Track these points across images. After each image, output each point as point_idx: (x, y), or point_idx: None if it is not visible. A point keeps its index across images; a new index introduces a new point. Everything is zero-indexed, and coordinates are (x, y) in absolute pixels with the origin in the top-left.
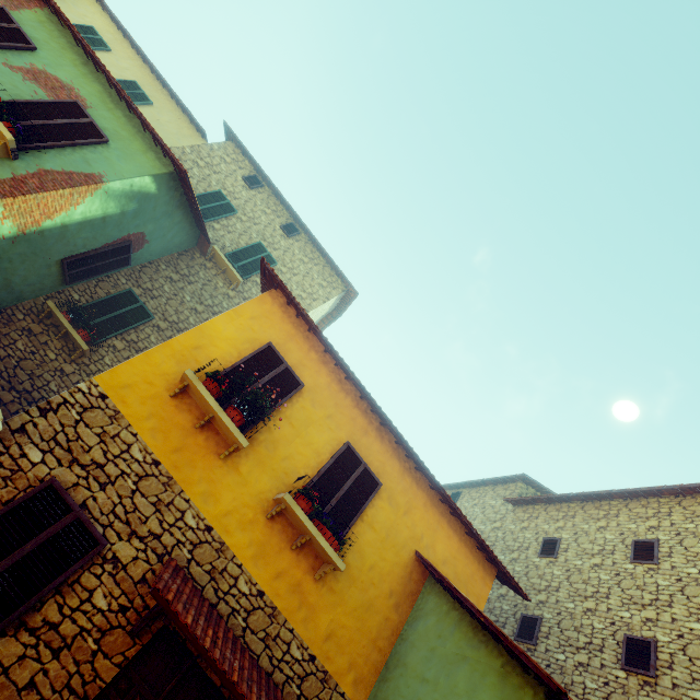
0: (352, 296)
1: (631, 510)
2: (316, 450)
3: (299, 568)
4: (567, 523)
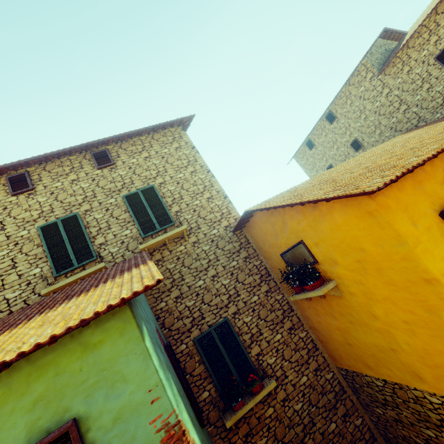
0: (187, 124)
1: None
2: None
3: None
4: (438, 34)
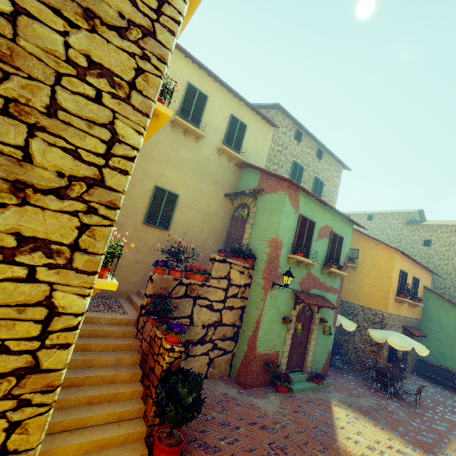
0: (344, 168)
1: None
2: (410, 284)
3: (412, 309)
4: (433, 233)
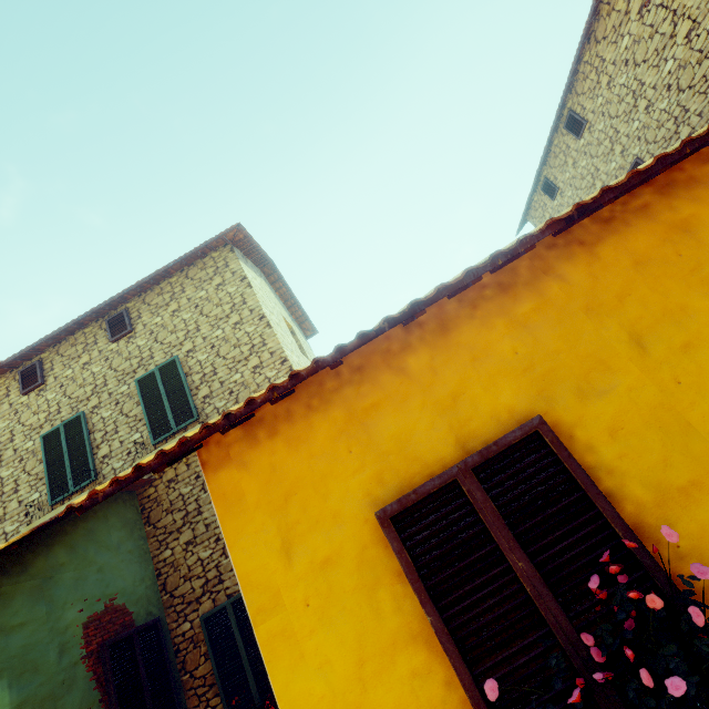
0: (243, 237)
1: None
2: None
3: None
4: None
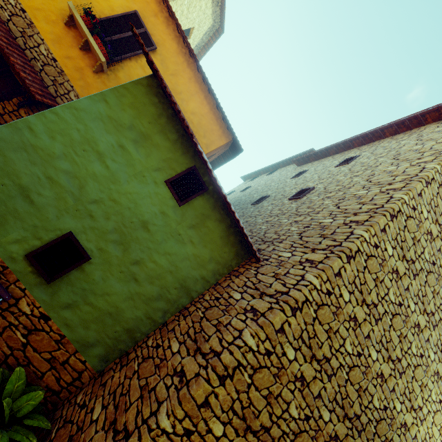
0: None
1: (359, 149)
2: (111, 6)
3: (83, 61)
4: (318, 164)
